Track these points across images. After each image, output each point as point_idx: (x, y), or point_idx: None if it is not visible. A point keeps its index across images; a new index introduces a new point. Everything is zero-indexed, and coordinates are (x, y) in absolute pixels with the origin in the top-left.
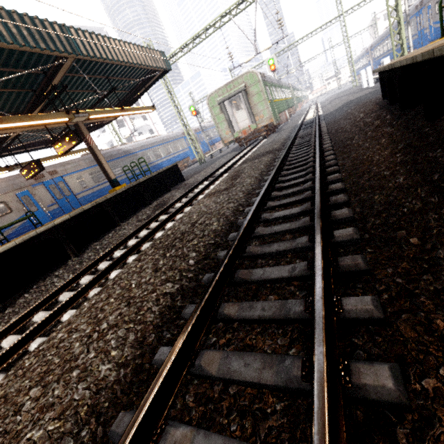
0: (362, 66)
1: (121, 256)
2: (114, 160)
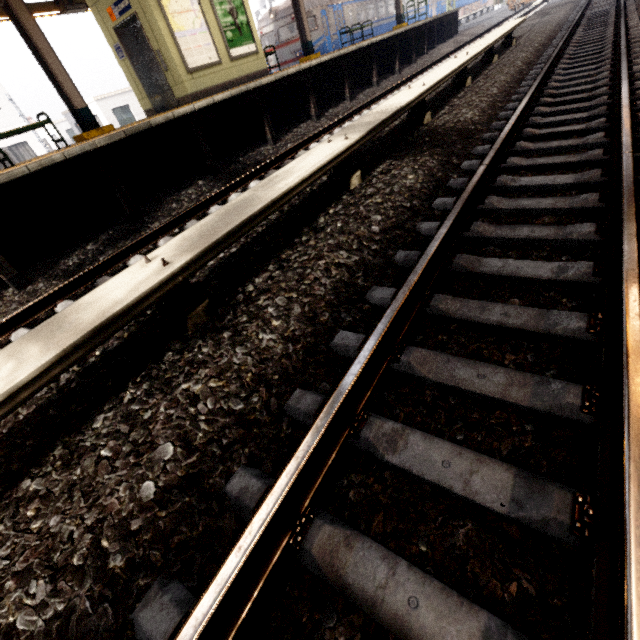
0: None
1: None
2: None
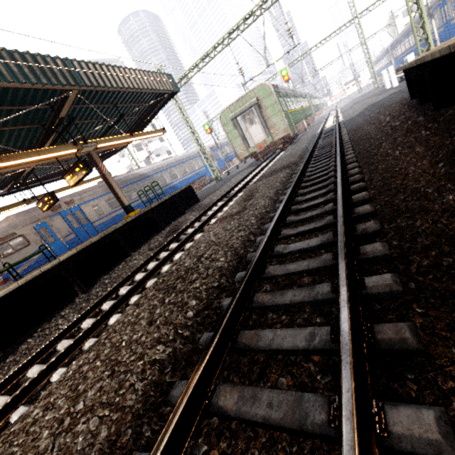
0: (383, 66)
1: (122, 297)
2: (130, 185)
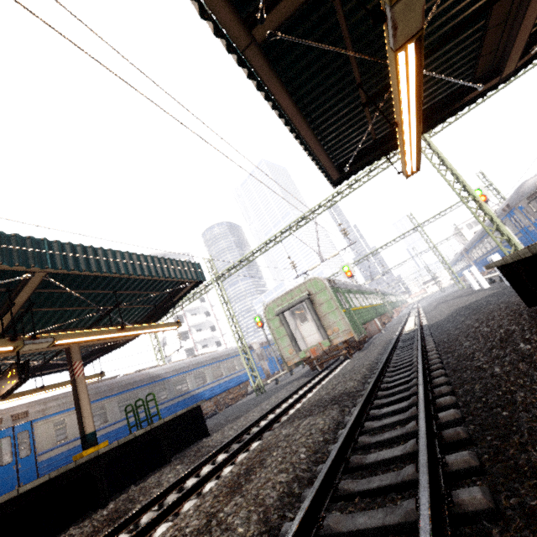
0: (461, 268)
1: None
2: (131, 390)
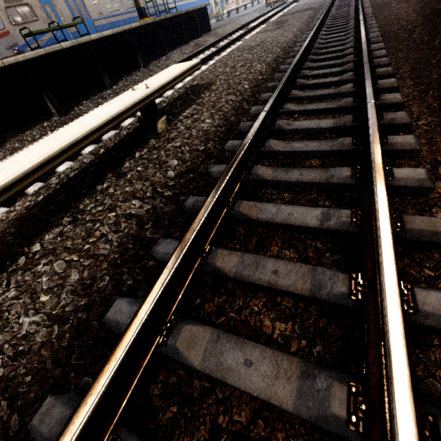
0: None
1: (204, 58)
2: None
